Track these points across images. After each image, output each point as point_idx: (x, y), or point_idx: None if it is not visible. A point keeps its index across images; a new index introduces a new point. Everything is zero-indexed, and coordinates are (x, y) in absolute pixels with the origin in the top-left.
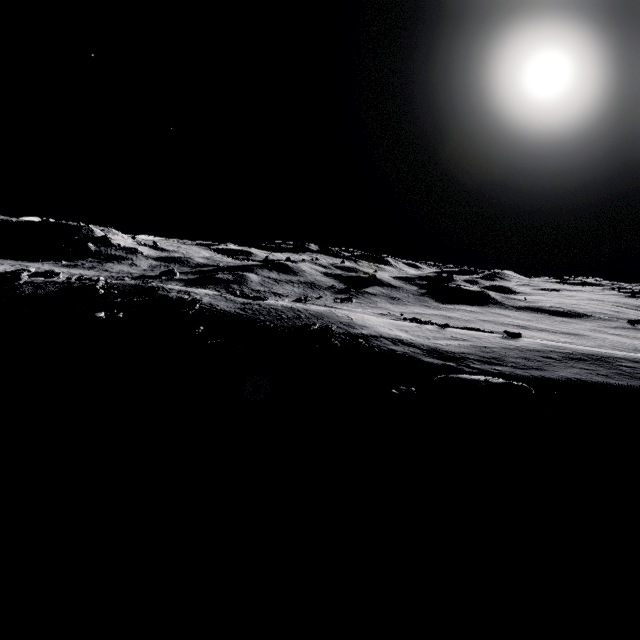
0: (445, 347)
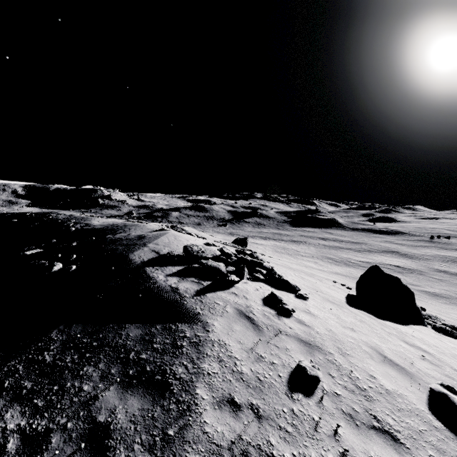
0: (95, 224)
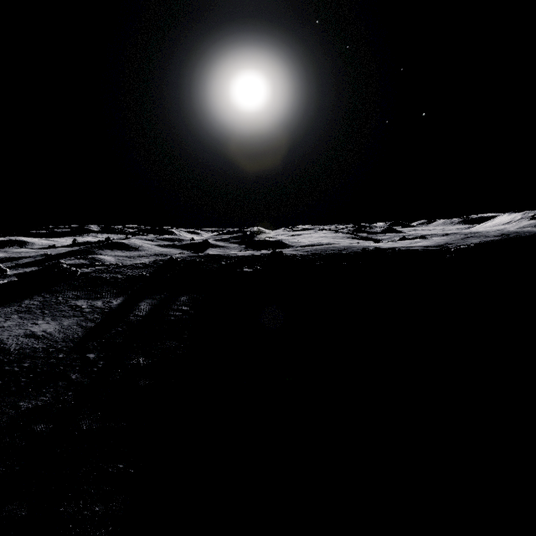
0: (424, 245)
